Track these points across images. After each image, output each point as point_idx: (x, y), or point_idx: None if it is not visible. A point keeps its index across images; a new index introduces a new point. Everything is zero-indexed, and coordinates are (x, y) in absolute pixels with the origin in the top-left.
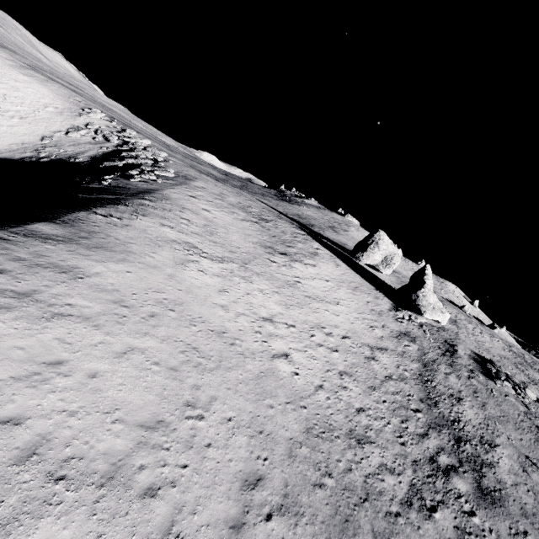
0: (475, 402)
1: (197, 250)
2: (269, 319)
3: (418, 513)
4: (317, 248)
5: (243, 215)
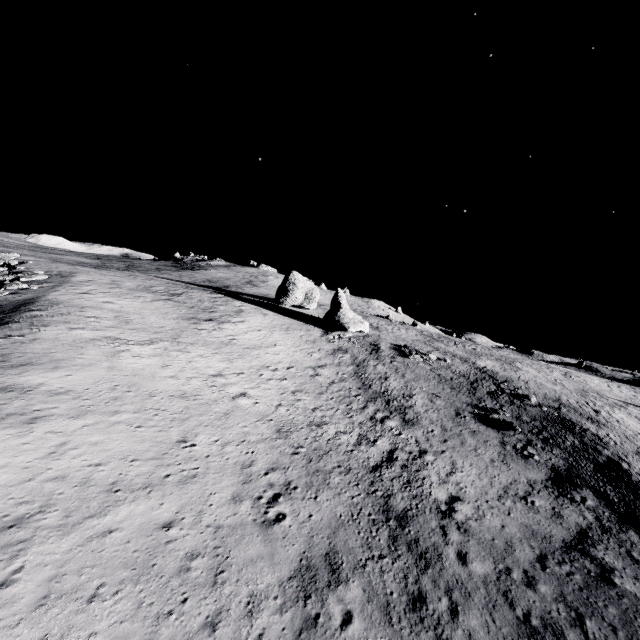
0: (397, 376)
1: (122, 341)
2: (219, 375)
3: (366, 445)
4: (241, 305)
5: (150, 296)
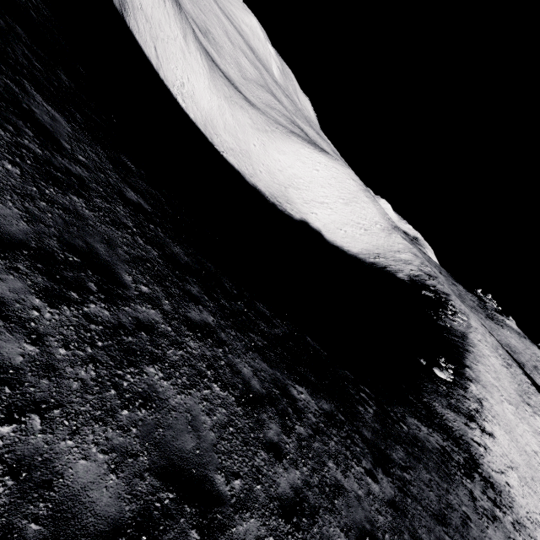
0: None
1: (500, 393)
2: (536, 453)
3: None
4: None
5: (500, 359)
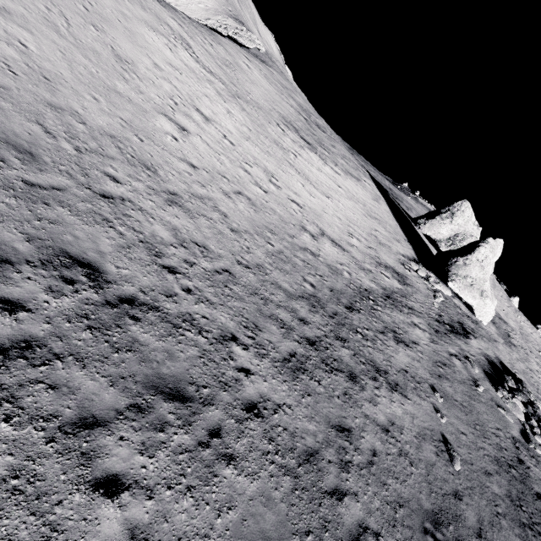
0: (429, 364)
1: (188, 47)
2: (207, 118)
3: (154, 264)
4: (367, 182)
5: (295, 105)
